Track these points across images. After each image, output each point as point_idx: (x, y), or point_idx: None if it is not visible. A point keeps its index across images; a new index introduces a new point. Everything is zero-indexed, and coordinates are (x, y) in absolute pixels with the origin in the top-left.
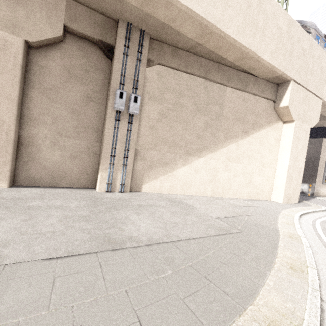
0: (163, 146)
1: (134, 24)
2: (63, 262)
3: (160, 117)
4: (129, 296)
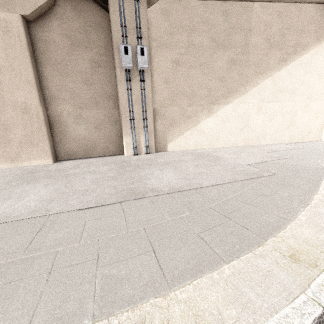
0: (182, 100)
1: None
2: (93, 210)
3: (174, 66)
4: (146, 232)
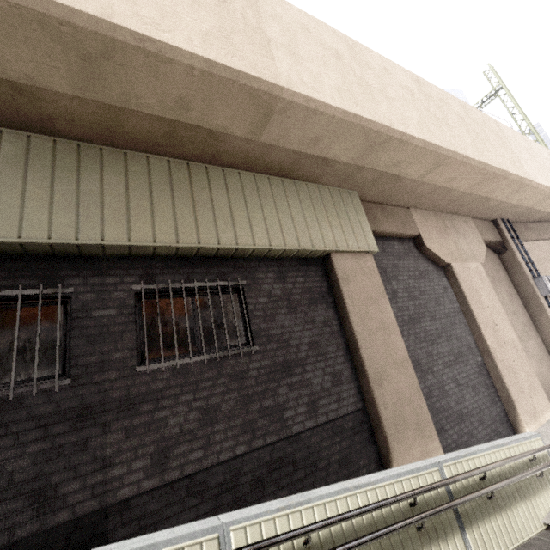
0: None
1: (504, 218)
2: None
3: None
4: None
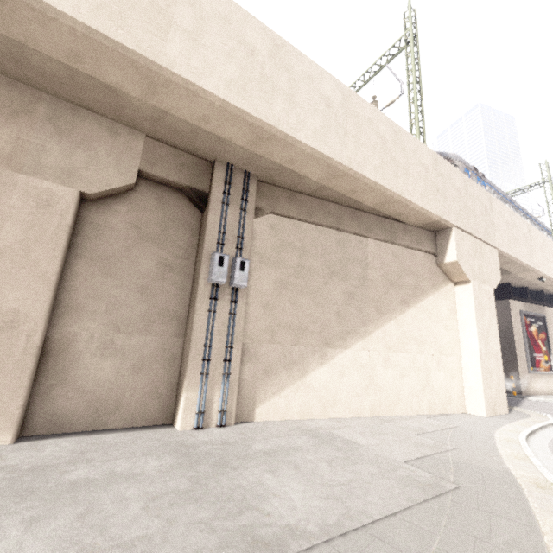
0: (285, 335)
1: (237, 165)
2: None
3: (278, 288)
4: None
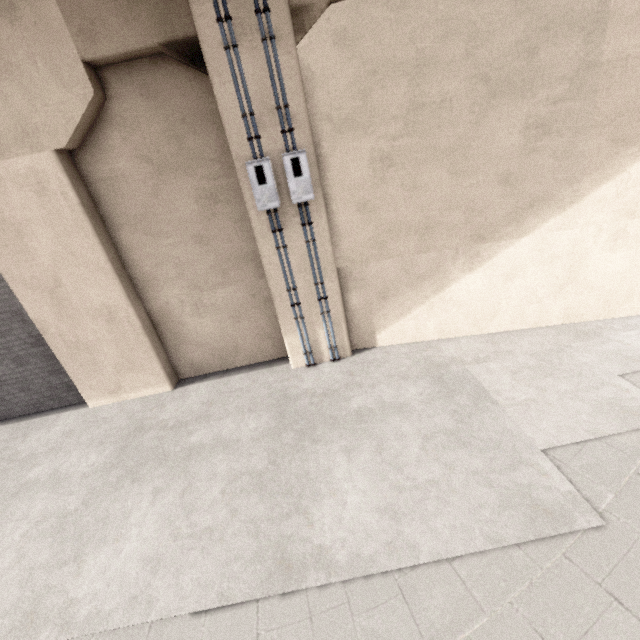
0: (402, 243)
1: None
2: (212, 623)
3: (377, 170)
4: None
